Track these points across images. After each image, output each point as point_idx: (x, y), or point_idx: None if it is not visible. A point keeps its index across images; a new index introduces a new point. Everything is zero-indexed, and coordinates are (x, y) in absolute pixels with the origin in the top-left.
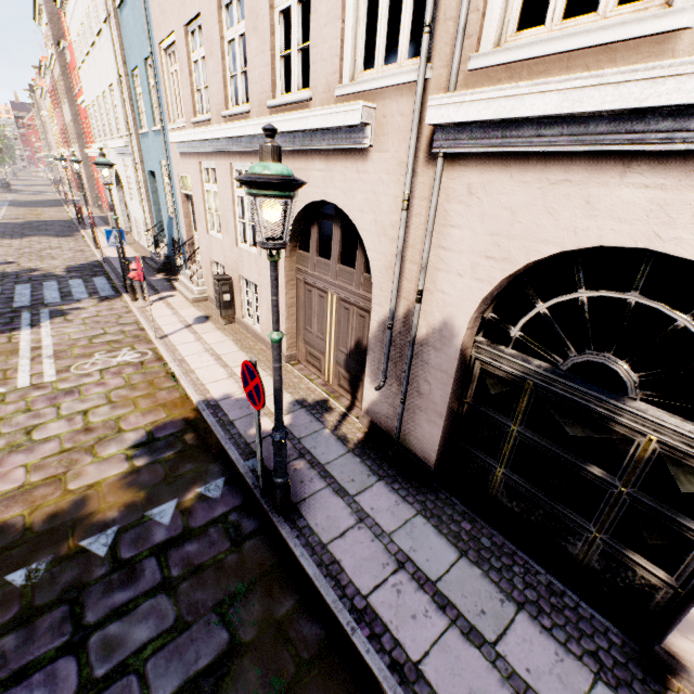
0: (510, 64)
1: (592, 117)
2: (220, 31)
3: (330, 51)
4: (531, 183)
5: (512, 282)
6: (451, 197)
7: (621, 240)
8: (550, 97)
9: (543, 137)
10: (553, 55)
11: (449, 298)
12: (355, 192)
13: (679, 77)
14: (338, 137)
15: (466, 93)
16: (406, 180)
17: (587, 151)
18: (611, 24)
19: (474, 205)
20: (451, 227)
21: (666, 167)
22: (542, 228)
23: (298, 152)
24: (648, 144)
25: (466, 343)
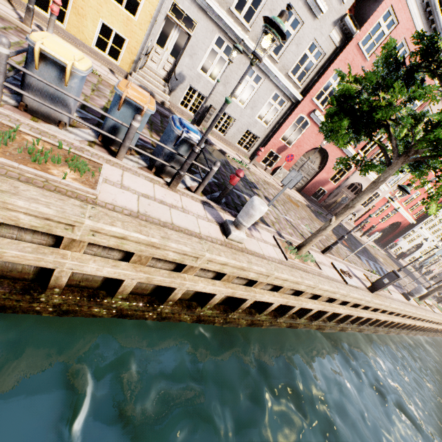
0: None
1: None
2: None
3: None
4: None
5: None
6: None
7: None
8: None
9: None
10: None
11: None
12: None
13: None
14: None
15: None
16: None
17: None
18: None
19: None
20: None
21: None
22: None
23: None
24: None
25: None
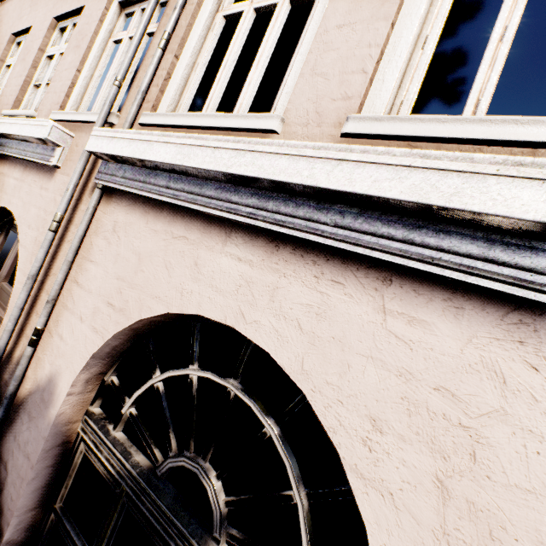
0: (168, 128)
1: (206, 181)
2: (3, 56)
3: (62, 87)
4: (160, 233)
5: (138, 341)
6: (100, 231)
7: (216, 312)
8: (171, 147)
9: (171, 189)
10: (195, 130)
11: (64, 347)
12: (32, 205)
13: (255, 153)
14: (35, 150)
15: (119, 131)
16: (61, 200)
17: (203, 213)
18: (230, 114)
19: (114, 243)
20: (91, 261)
21: (255, 244)
22: (159, 281)
23: (8, 158)
24: (240, 215)
25: (70, 413)
